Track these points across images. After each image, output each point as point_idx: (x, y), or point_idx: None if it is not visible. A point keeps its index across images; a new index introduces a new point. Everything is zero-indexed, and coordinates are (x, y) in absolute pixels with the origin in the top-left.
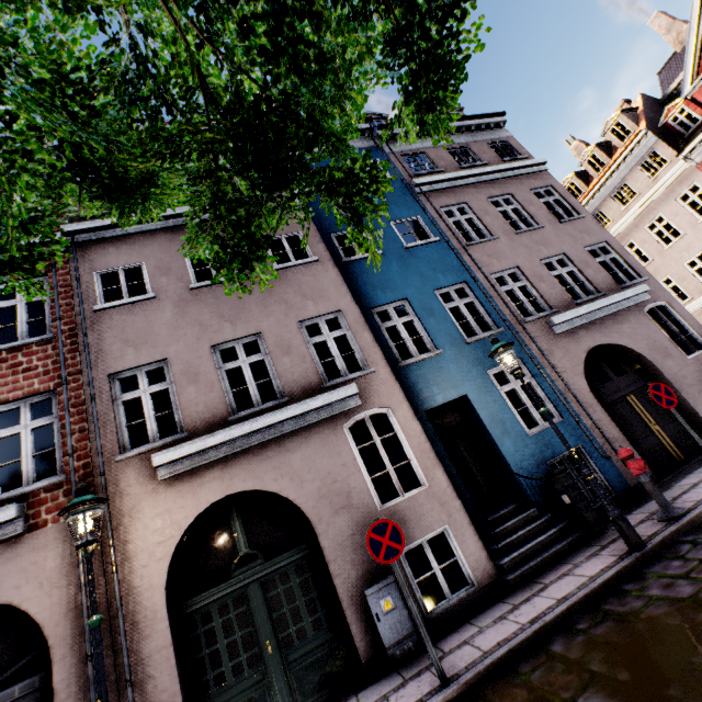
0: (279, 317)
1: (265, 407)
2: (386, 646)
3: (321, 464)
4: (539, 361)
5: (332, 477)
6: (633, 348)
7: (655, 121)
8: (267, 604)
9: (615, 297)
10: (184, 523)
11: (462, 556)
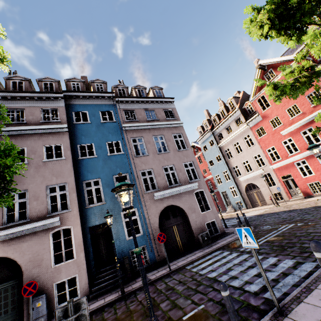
0: (38, 183)
1: (18, 223)
2: (33, 319)
3: (35, 248)
4: (143, 210)
5: (37, 253)
6: (182, 207)
7: (243, 105)
8: None
9: (183, 187)
10: None
11: (78, 286)
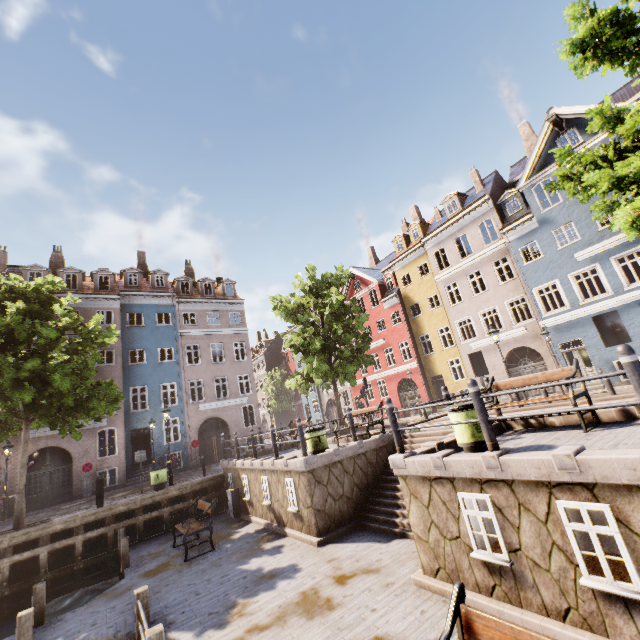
0: None
1: None
2: (82, 493)
3: (84, 442)
4: (186, 419)
5: (86, 447)
6: (226, 420)
7: None
8: (50, 478)
9: (231, 401)
10: (31, 452)
11: (118, 476)
